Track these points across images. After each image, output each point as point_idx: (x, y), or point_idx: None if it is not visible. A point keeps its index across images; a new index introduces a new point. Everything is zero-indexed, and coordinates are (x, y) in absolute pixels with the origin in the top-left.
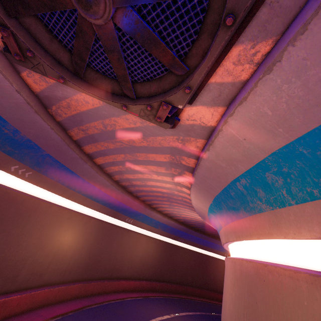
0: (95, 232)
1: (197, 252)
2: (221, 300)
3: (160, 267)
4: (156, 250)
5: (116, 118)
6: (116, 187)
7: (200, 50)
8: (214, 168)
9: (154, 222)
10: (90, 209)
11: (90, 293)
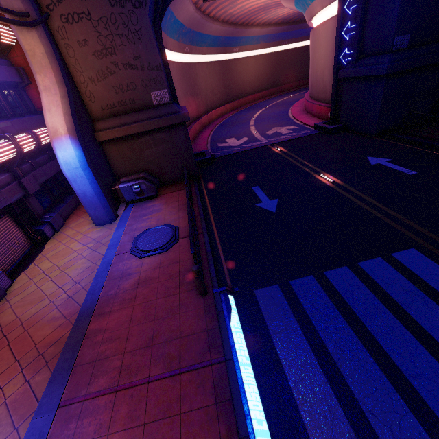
0: (220, 72)
1: (303, 46)
2: None
3: (272, 77)
4: (264, 64)
5: None
6: (223, 26)
7: None
8: None
9: (255, 40)
10: (210, 56)
11: (236, 107)
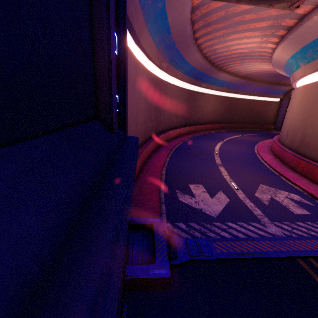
0: (187, 98)
1: (253, 99)
2: (270, 129)
3: (225, 115)
4: (222, 104)
5: (241, 5)
6: (203, 59)
7: None
8: (315, 26)
9: (220, 83)
10: (182, 82)
11: (192, 131)
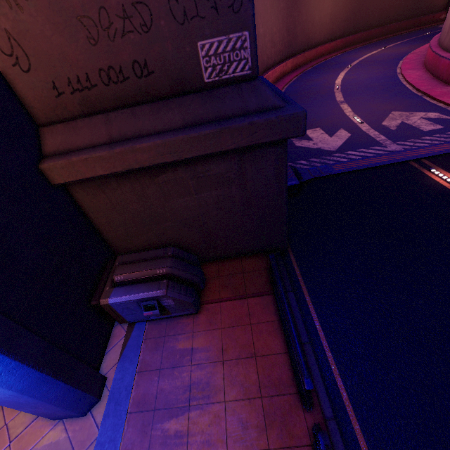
0: (286, 5)
1: None
2: (438, 20)
3: (353, 17)
4: None
5: None
6: None
7: None
8: None
9: None
10: None
11: (299, 65)
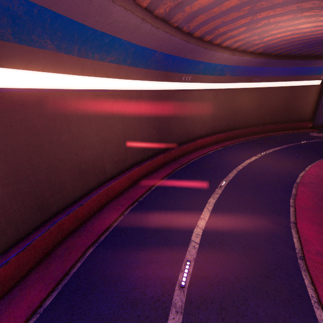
0: (153, 107)
1: (278, 87)
2: (307, 127)
3: (233, 117)
4: (226, 101)
5: None
6: (152, 23)
7: None
8: None
9: (218, 69)
10: (133, 81)
11: (174, 158)
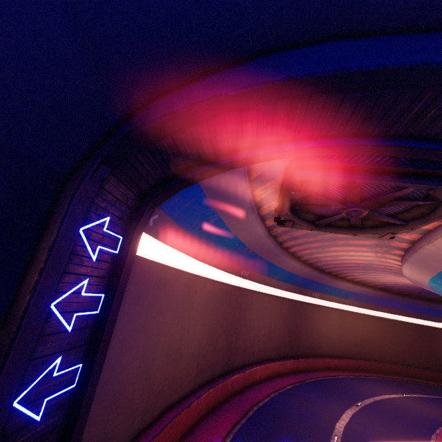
0: (289, 312)
1: (411, 323)
2: None
3: (363, 344)
4: (353, 324)
5: None
6: (304, 266)
7: (419, 212)
8: (435, 255)
9: (343, 293)
10: (280, 290)
11: (301, 369)
